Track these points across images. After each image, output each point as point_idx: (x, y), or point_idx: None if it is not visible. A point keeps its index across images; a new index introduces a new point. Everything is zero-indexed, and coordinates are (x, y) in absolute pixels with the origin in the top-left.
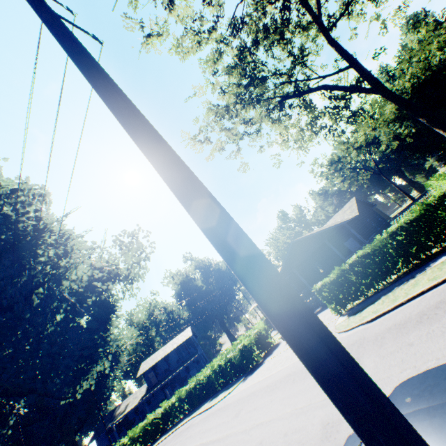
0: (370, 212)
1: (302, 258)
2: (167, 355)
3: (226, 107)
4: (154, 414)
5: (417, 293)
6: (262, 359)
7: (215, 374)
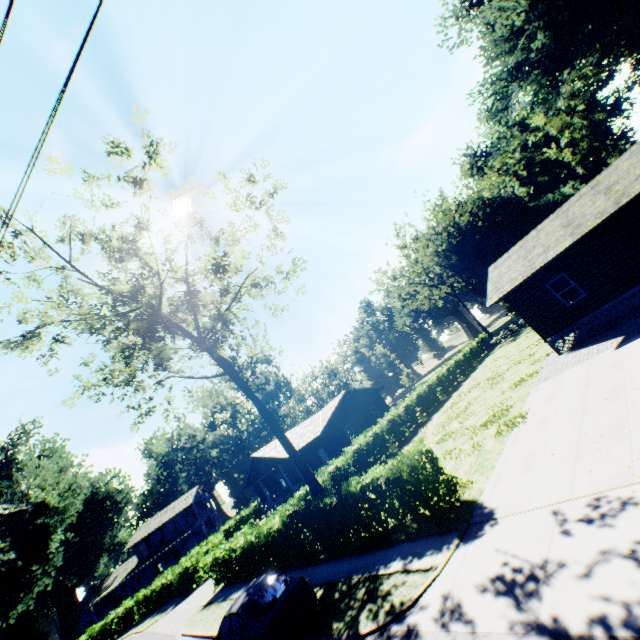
0: (367, 403)
1: (263, 473)
2: (163, 524)
3: (129, 375)
4: (114, 613)
5: (191, 633)
6: (201, 583)
7: (166, 587)
